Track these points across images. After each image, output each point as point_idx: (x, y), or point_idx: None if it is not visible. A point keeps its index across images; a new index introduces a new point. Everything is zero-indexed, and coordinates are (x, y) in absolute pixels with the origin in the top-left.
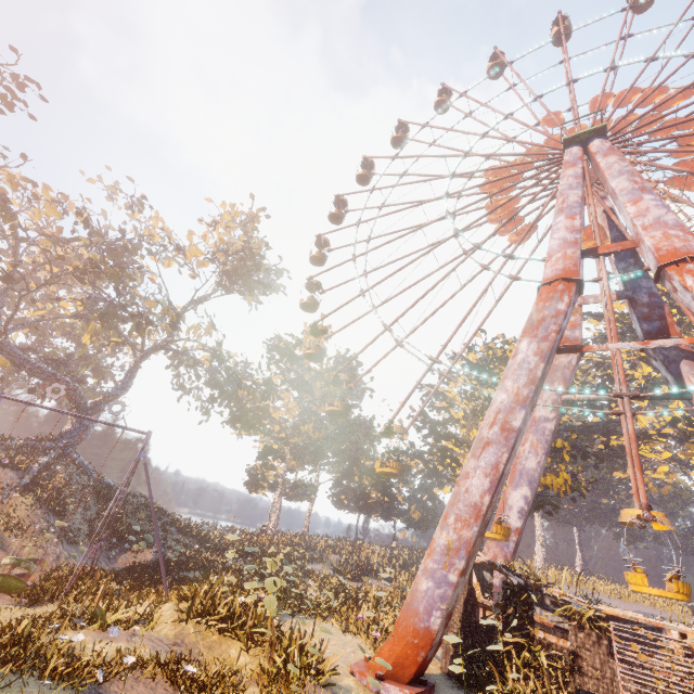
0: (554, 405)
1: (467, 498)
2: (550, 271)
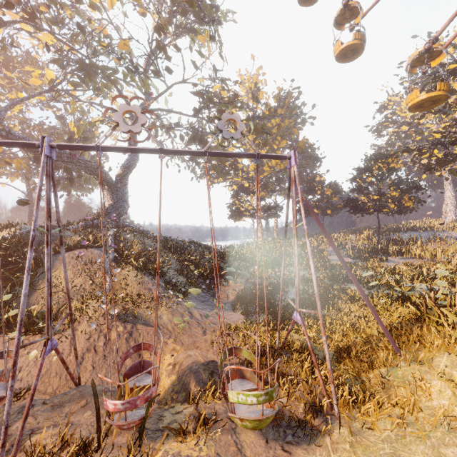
0: None
1: None
2: None
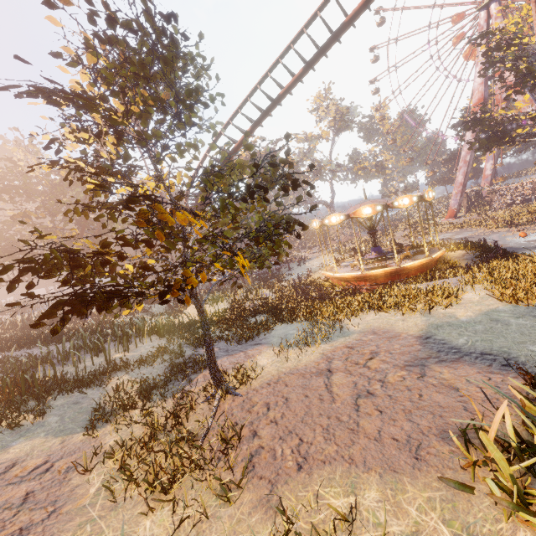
0: None
1: (458, 182)
2: (474, 101)
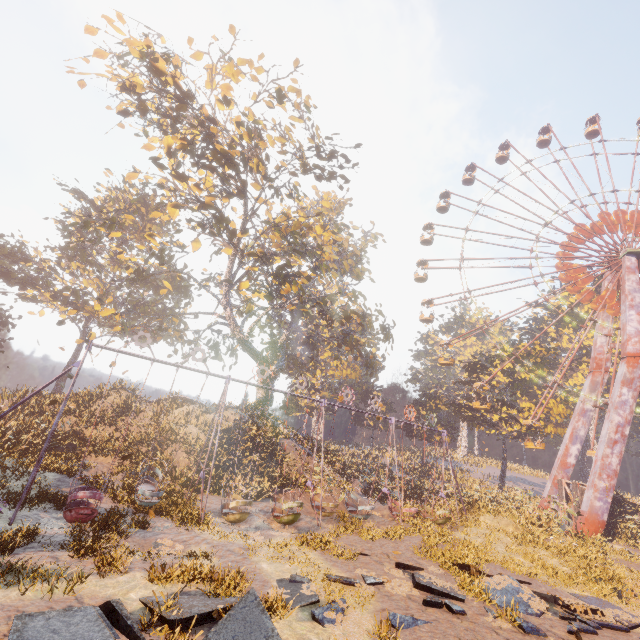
0: (595, 403)
1: (611, 467)
2: (632, 348)
